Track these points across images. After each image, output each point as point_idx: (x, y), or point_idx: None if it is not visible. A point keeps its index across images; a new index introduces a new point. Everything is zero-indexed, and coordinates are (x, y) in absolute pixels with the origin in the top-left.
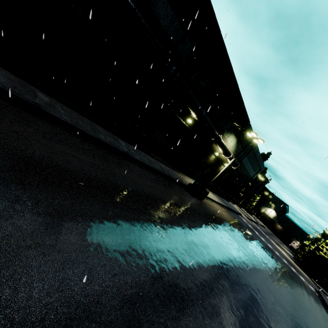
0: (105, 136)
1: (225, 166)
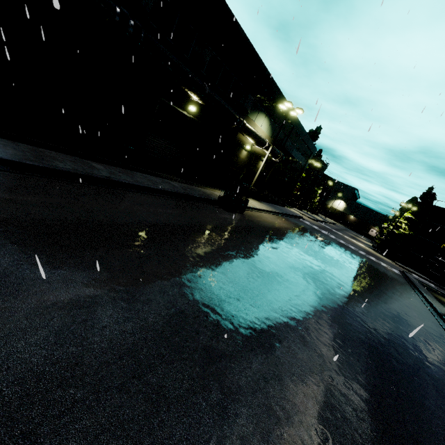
0: (65, 162)
1: (263, 161)
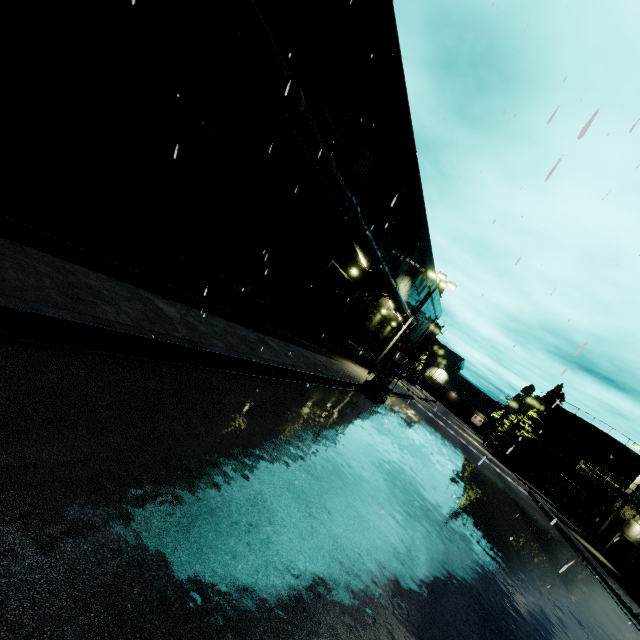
0: (258, 345)
1: (400, 332)
